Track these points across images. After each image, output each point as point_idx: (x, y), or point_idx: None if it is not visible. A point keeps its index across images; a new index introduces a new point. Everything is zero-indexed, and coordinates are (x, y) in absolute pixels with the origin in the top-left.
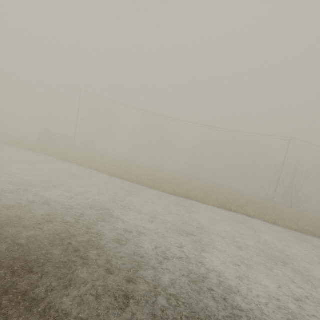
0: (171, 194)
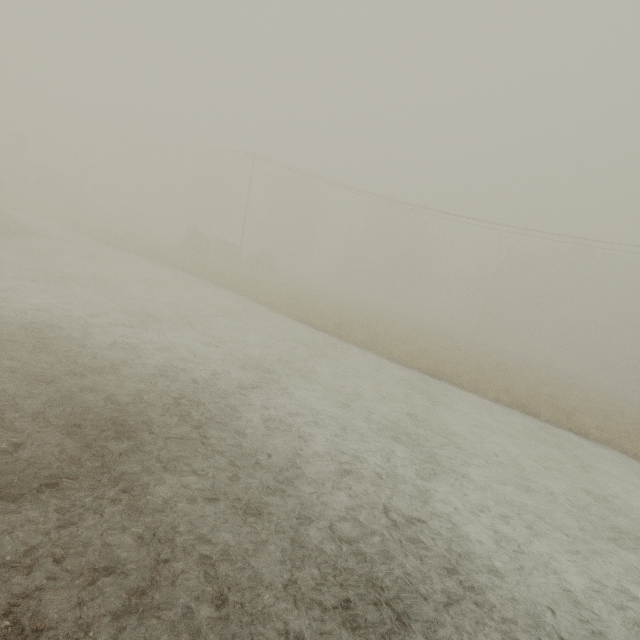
0: (403, 365)
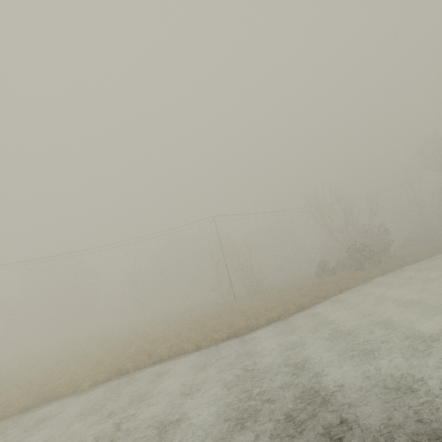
0: None
